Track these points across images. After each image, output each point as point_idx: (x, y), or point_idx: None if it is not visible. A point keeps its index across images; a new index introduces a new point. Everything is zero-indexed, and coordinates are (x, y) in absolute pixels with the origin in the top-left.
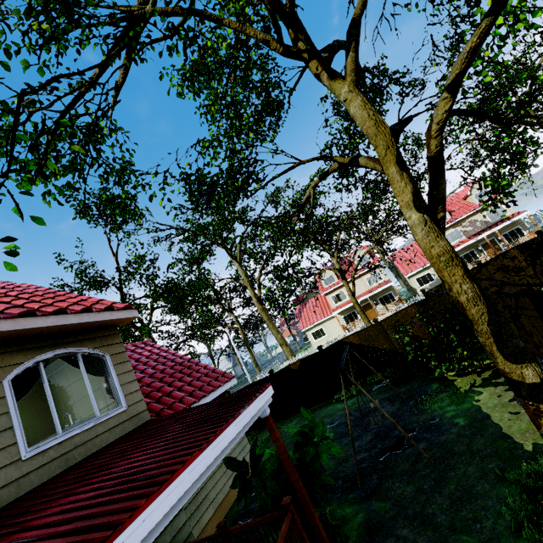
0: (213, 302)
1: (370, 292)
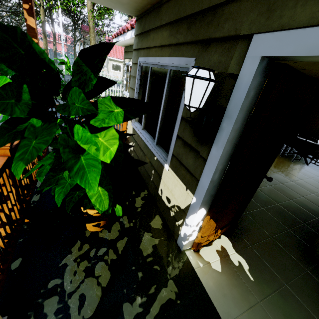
0: None
1: None
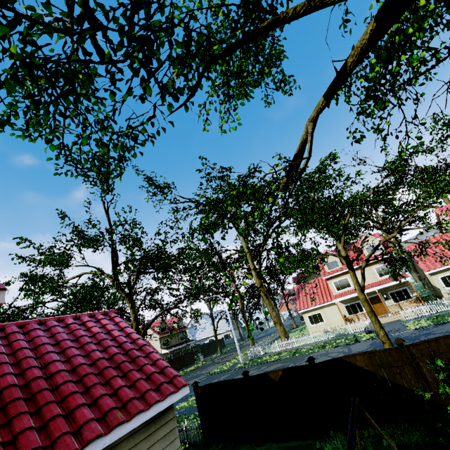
0: (218, 269)
1: (379, 284)
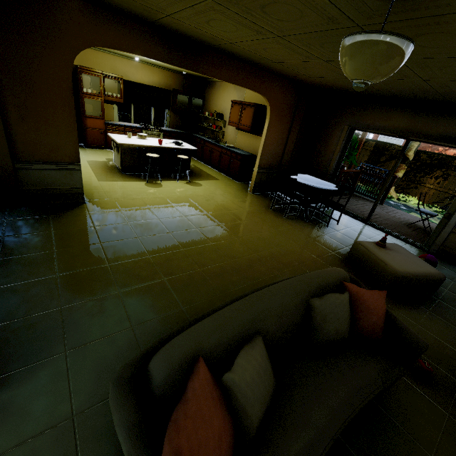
0: None
1: None
